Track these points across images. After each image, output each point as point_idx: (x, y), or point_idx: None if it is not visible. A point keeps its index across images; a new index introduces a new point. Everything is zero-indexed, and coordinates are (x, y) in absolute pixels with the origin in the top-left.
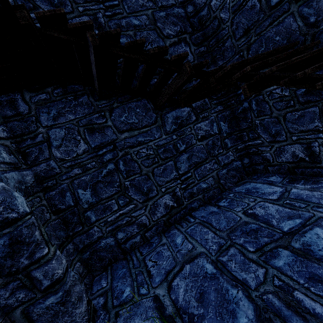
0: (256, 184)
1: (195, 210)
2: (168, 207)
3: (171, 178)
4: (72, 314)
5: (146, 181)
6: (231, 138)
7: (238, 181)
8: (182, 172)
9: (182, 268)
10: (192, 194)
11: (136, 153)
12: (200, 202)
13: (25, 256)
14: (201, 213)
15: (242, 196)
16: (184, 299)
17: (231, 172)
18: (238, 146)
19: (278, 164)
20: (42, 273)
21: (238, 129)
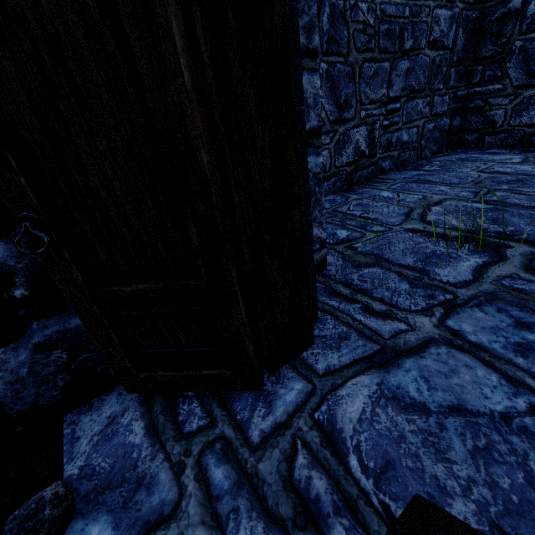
0: (470, 155)
1: (383, 174)
2: (358, 152)
3: (378, 99)
4: (322, 212)
5: (347, 82)
6: (458, 70)
7: (436, 153)
8: (393, 96)
9: (429, 209)
10: (389, 144)
11: (352, 3)
12: (392, 164)
13: (304, 20)
14: (398, 176)
15: (458, 163)
16: (468, 225)
17: (436, 133)
18: (459, 90)
19: (508, 129)
20: (313, 92)
21: (473, 57)
